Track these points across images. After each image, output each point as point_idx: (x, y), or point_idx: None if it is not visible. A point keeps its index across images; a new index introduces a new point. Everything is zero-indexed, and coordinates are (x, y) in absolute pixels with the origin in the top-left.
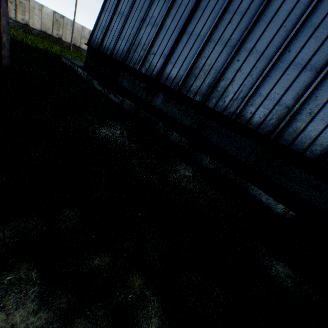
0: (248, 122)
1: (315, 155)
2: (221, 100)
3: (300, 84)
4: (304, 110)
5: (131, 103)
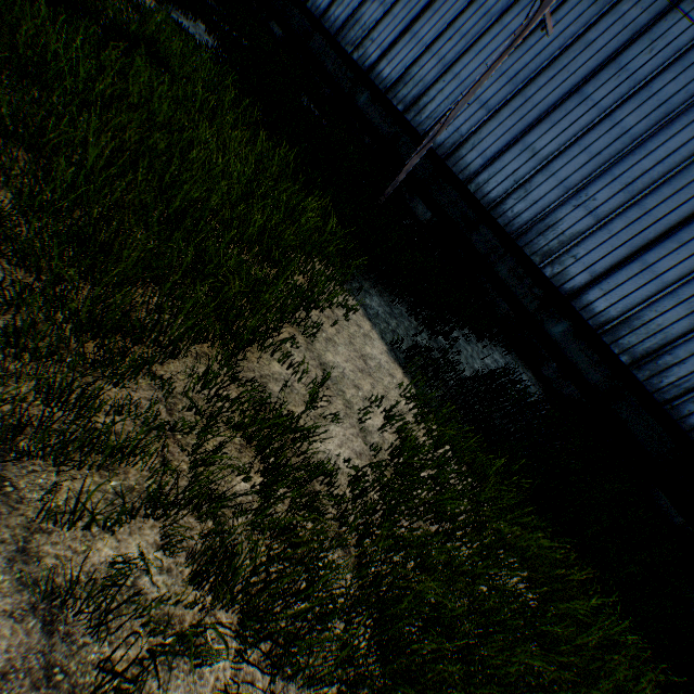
0: None
1: None
2: None
3: None
4: None
5: None
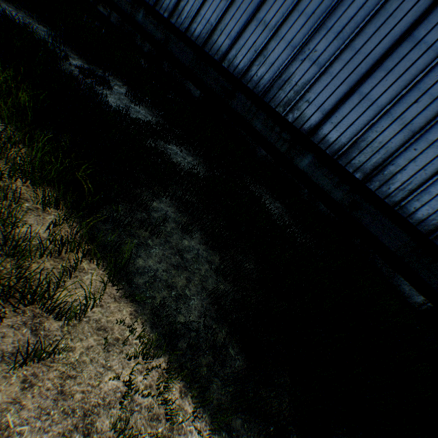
0: (192, 36)
1: (219, 58)
2: (180, 18)
3: (220, 10)
4: (219, 29)
5: (117, 16)
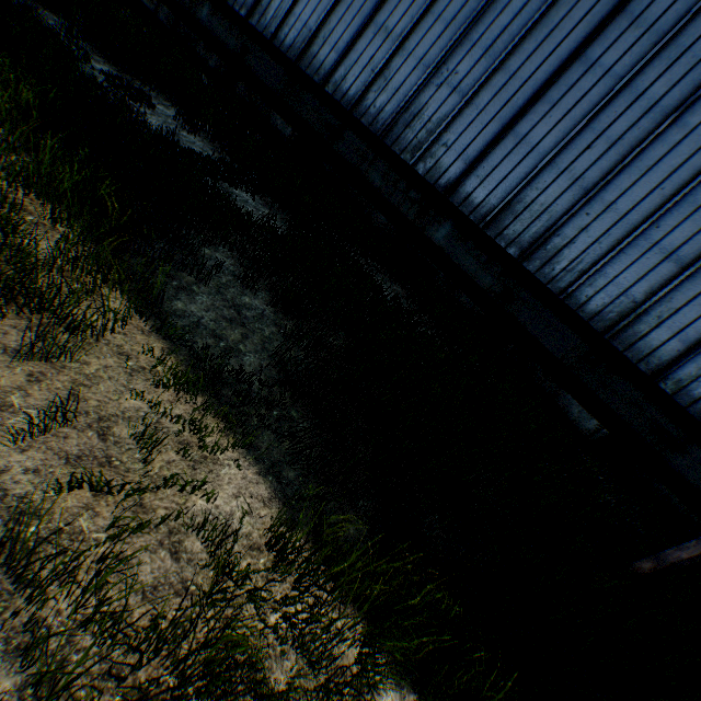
0: (281, 46)
1: (320, 80)
2: (264, 18)
3: (323, 8)
4: (321, 36)
5: (169, 12)
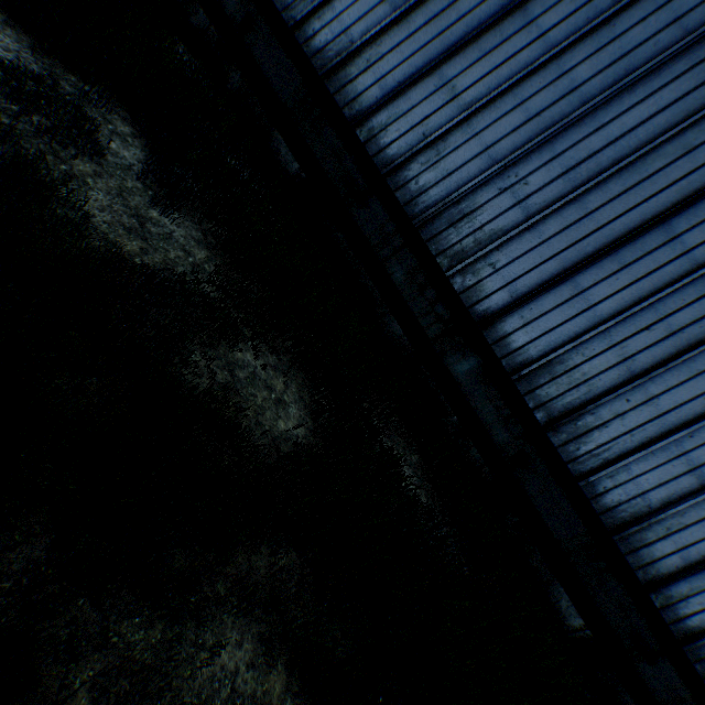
0: (306, 43)
1: (352, 116)
2: None
3: (375, 19)
4: (365, 56)
5: None
